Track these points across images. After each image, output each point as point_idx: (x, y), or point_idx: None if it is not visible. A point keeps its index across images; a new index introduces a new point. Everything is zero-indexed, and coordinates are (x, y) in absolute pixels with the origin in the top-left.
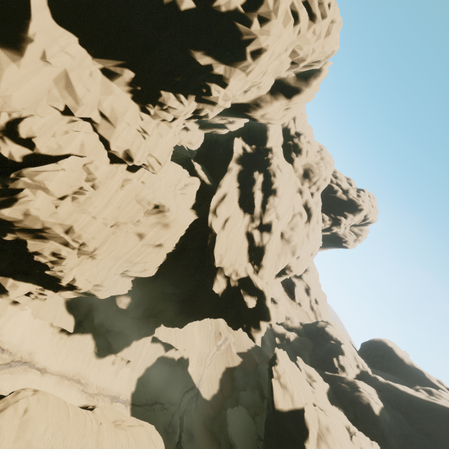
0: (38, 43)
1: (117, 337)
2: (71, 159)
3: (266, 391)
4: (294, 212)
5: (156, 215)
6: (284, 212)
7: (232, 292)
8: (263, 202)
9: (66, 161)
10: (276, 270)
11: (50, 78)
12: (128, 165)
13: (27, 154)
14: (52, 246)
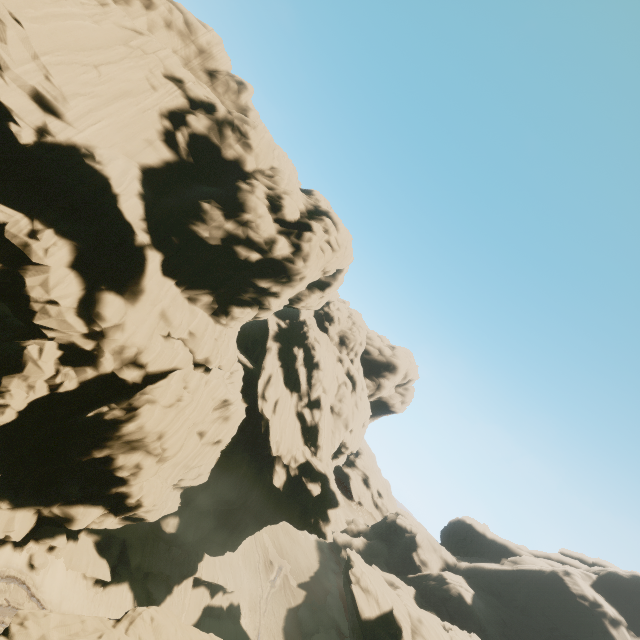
0: (155, 293)
1: (157, 582)
2: (178, 373)
3: (345, 627)
4: (339, 382)
5: (220, 410)
6: (330, 385)
7: (293, 483)
8: (308, 377)
9: (175, 376)
10: (333, 448)
11: (158, 313)
12: (205, 368)
13: (143, 375)
14: (141, 456)
